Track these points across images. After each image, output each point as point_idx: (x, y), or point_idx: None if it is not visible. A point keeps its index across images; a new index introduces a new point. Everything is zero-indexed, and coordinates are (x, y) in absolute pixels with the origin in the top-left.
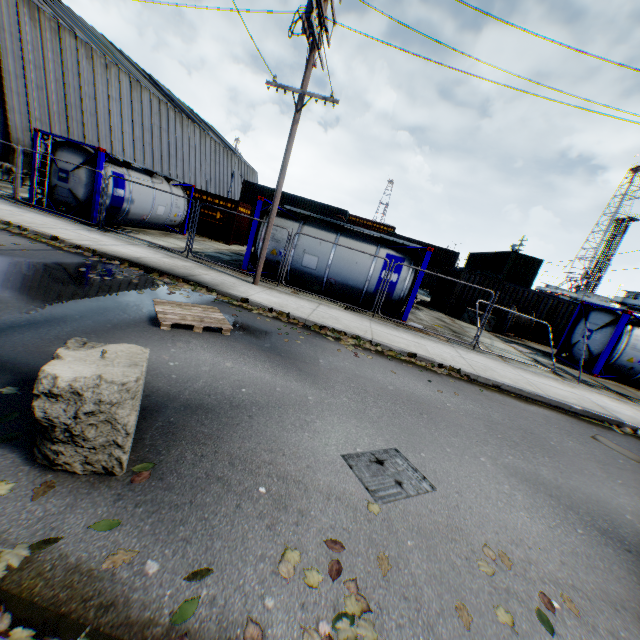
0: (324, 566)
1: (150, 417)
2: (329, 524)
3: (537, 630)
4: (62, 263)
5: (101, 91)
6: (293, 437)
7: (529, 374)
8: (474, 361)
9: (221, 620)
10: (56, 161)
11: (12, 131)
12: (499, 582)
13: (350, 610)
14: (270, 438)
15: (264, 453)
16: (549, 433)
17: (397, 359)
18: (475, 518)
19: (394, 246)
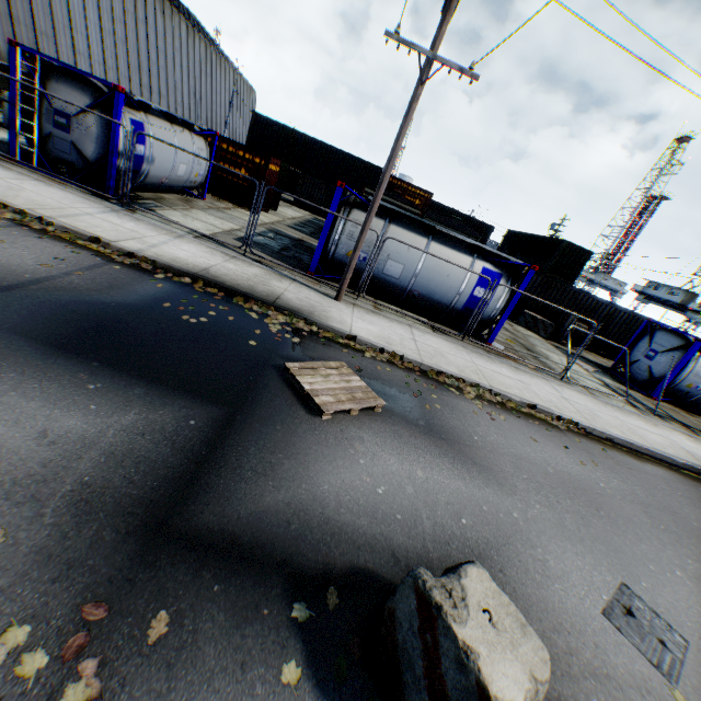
0: None
1: None
2: None
3: None
4: (136, 294)
5: None
6: (552, 595)
7: (619, 412)
8: (575, 403)
9: None
10: (48, 97)
11: None
12: None
13: None
14: (540, 606)
15: (555, 636)
16: (682, 507)
17: (520, 413)
18: None
19: (492, 259)
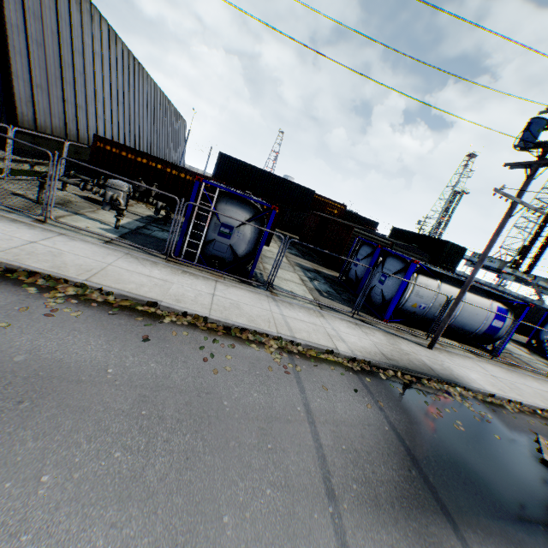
0: None
1: None
2: None
3: None
4: (416, 412)
5: (87, 44)
6: None
7: None
8: None
9: None
10: (217, 214)
11: (16, 103)
12: None
13: None
14: None
15: None
16: None
17: None
18: None
19: (501, 300)
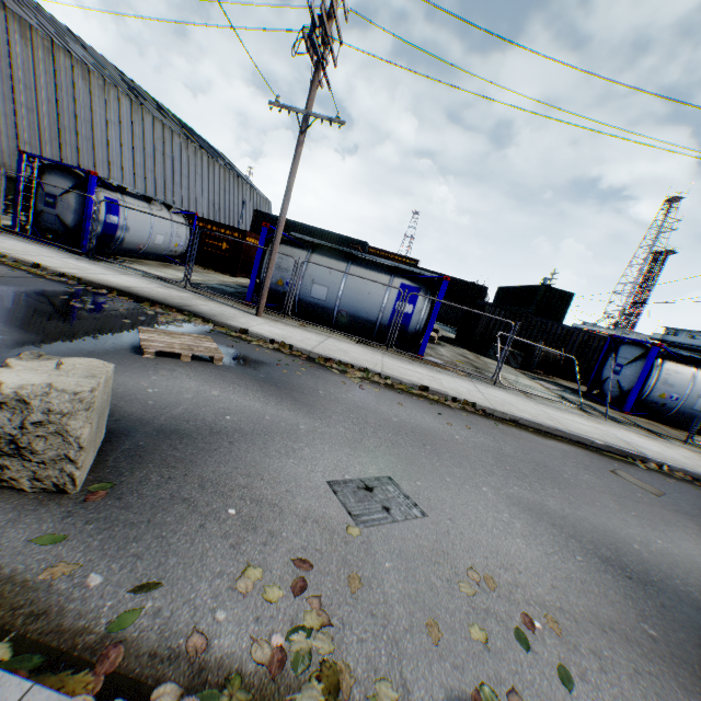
0: (288, 584)
1: (117, 440)
2: (301, 545)
3: (512, 647)
4: (42, 290)
5: (98, 114)
6: (276, 463)
7: (552, 410)
8: (493, 396)
9: (164, 630)
10: (43, 185)
11: None
12: (480, 603)
13: (308, 624)
14: (249, 463)
15: (240, 477)
16: (564, 466)
17: (407, 392)
18: (465, 543)
19: (409, 275)
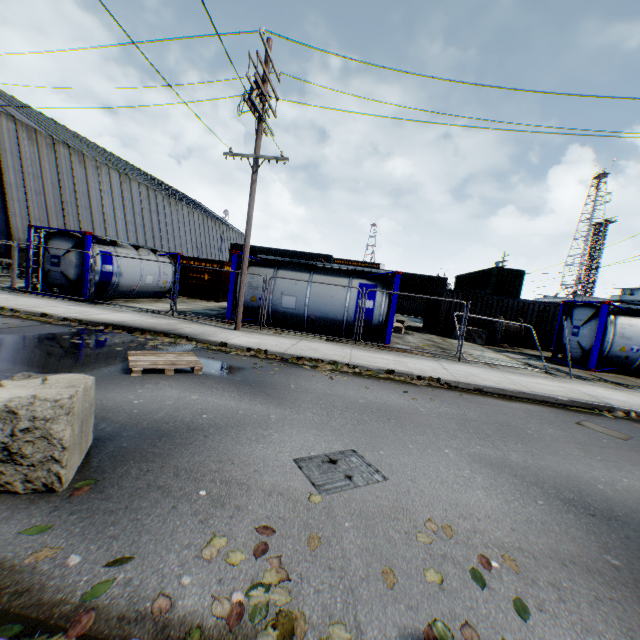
0: (251, 548)
1: (103, 445)
2: (265, 515)
3: (468, 586)
4: (47, 334)
5: (94, 187)
6: (246, 449)
7: (516, 376)
8: (457, 370)
9: (133, 596)
10: (49, 249)
11: (14, 232)
12: (437, 550)
13: (267, 580)
14: (222, 451)
15: (212, 464)
16: (528, 424)
17: (375, 377)
18: (425, 499)
19: (365, 275)
